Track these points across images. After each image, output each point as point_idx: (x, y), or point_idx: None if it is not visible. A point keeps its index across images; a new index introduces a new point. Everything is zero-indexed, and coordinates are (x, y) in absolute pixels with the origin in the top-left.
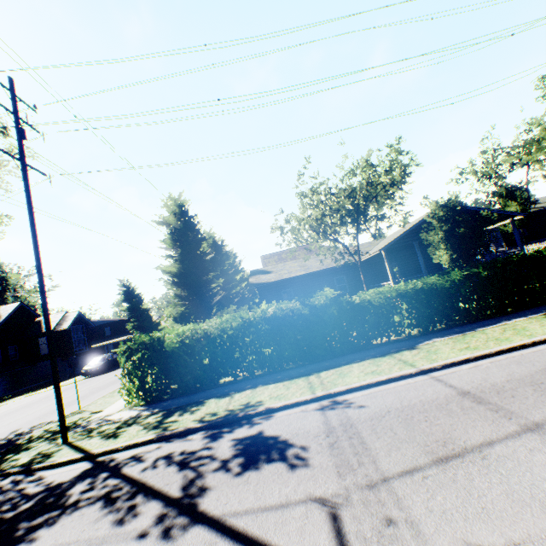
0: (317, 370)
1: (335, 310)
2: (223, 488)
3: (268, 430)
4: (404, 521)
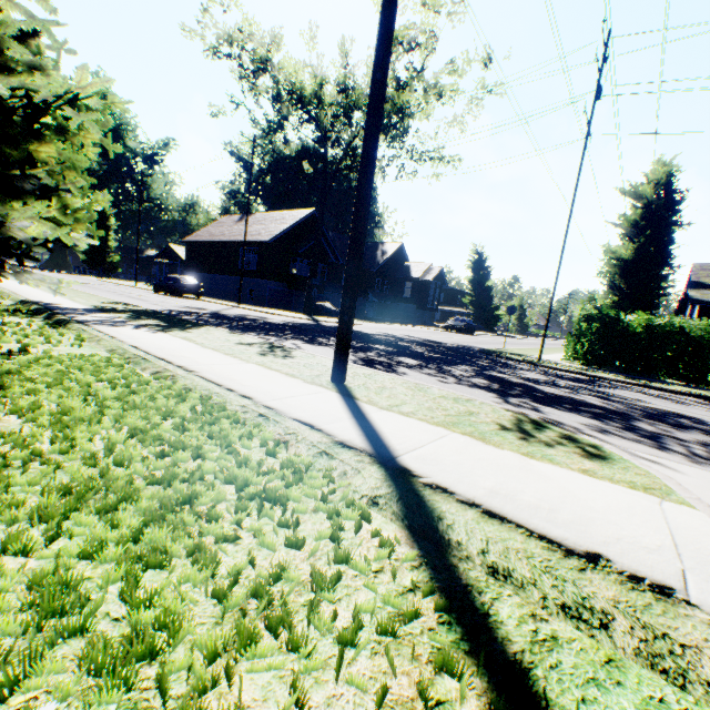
0: None
1: None
2: None
3: None
4: None
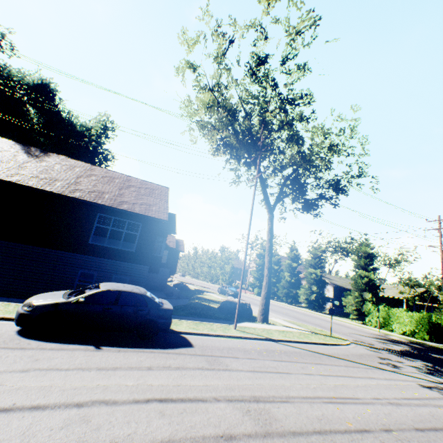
0: None
1: None
2: None
3: None
4: None
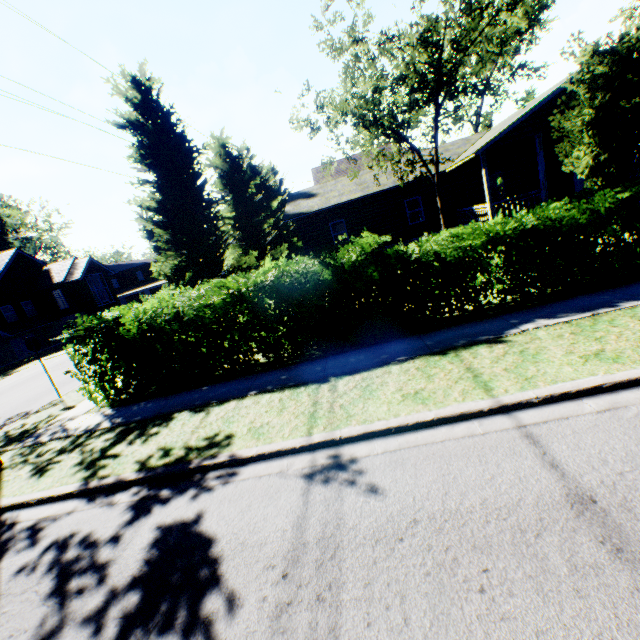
0: (338, 372)
1: (376, 273)
2: None
3: (211, 516)
4: None
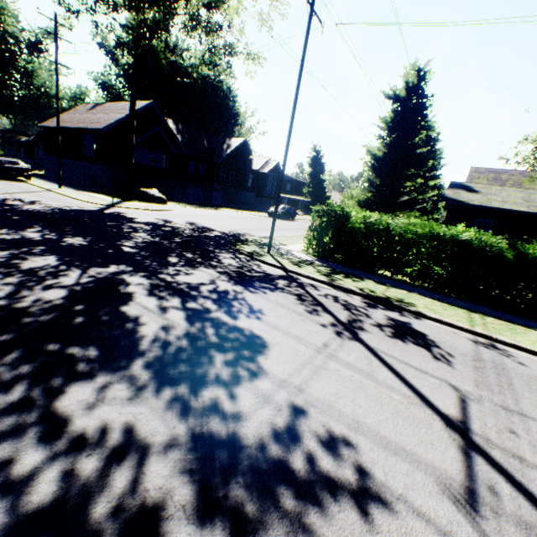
0: (482, 313)
1: None
2: (376, 336)
3: (416, 326)
4: (527, 441)
